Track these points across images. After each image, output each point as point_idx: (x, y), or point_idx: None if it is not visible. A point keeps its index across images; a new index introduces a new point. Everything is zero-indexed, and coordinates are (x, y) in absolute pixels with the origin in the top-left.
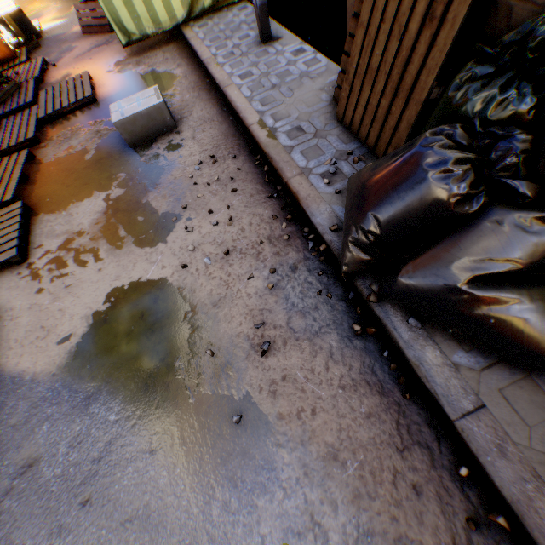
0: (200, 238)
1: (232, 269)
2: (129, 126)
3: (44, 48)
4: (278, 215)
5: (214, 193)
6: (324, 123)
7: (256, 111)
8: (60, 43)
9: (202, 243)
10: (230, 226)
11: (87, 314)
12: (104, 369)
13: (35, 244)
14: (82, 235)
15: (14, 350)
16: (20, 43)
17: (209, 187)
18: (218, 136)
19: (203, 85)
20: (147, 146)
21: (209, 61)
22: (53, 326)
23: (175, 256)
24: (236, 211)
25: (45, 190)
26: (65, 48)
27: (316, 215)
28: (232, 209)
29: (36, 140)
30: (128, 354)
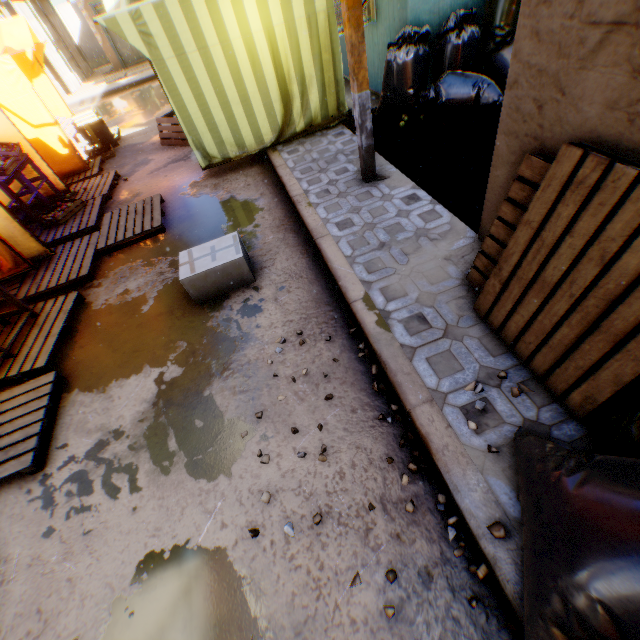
0: (279, 478)
1: (325, 554)
2: (199, 282)
3: (119, 156)
4: (394, 457)
5: (300, 397)
6: (457, 315)
7: (360, 279)
8: (136, 153)
9: (281, 489)
10: (323, 464)
11: (104, 599)
12: None
13: (58, 441)
14: (119, 437)
15: None
16: (96, 151)
17: (294, 385)
18: (307, 302)
19: (289, 224)
20: (217, 303)
21: (300, 198)
22: (53, 612)
23: (242, 507)
24: (331, 436)
25: (87, 351)
26: (140, 160)
27: (462, 490)
28: (326, 430)
29: (89, 278)
30: None
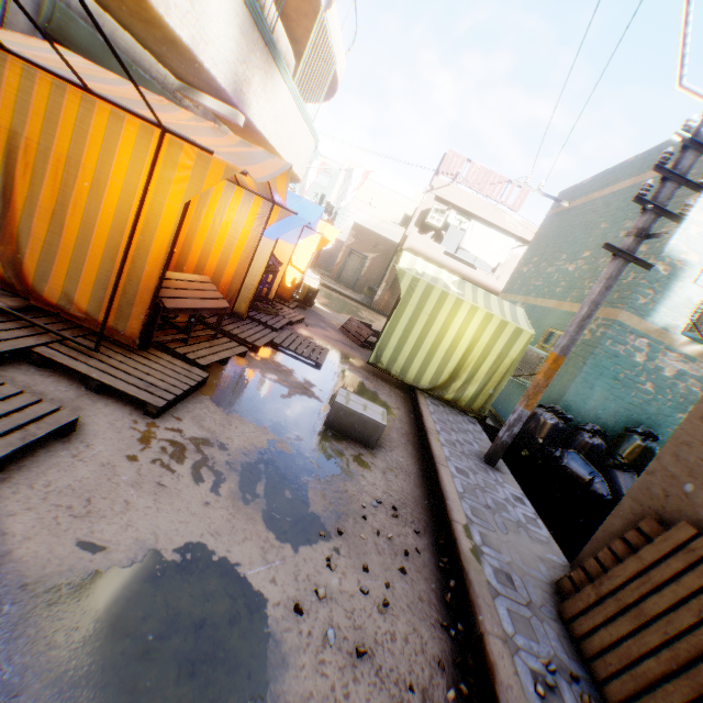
0: (337, 589)
1: (354, 687)
2: (343, 413)
3: (308, 312)
4: (446, 664)
5: (379, 549)
6: (541, 600)
7: (465, 512)
8: (320, 319)
9: (335, 599)
10: (379, 613)
11: (146, 541)
12: (83, 657)
13: (176, 412)
14: (222, 449)
15: (32, 490)
16: (296, 298)
17: (377, 537)
18: (409, 494)
19: (413, 439)
20: (338, 437)
21: (432, 431)
22: (100, 511)
23: (296, 581)
24: (395, 599)
25: (228, 383)
26: (321, 324)
27: None
28: (392, 591)
29: (256, 348)
30: (132, 672)
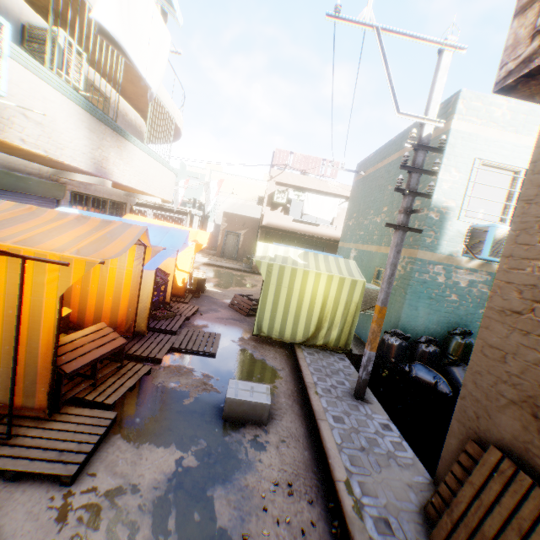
0: None
1: None
2: (235, 404)
3: (201, 299)
4: None
5: (280, 539)
6: (415, 535)
7: (345, 465)
8: (212, 302)
9: None
10: None
11: None
12: None
13: (91, 467)
14: (135, 491)
15: None
16: (190, 289)
17: (278, 525)
18: (300, 461)
19: (298, 397)
20: (236, 425)
21: (311, 385)
22: None
23: None
24: None
25: (137, 409)
26: (213, 307)
27: None
28: None
29: (159, 360)
30: None
